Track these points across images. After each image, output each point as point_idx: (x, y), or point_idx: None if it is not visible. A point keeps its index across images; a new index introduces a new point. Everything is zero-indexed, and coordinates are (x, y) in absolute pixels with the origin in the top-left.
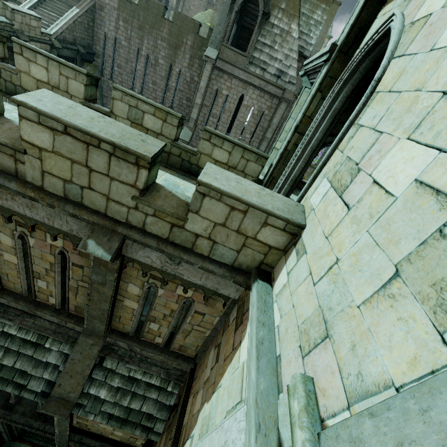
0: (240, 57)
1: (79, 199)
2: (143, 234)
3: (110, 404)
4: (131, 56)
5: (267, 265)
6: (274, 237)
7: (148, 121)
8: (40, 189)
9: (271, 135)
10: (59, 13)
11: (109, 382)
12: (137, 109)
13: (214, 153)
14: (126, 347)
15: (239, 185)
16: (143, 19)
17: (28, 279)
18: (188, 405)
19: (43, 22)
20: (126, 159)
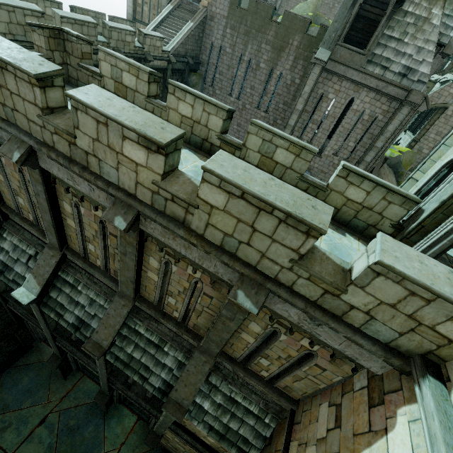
0: (357, 56)
1: (234, 250)
2: (291, 294)
3: (212, 416)
4: (233, 62)
5: (436, 356)
6: None
7: (279, 155)
8: (201, 237)
9: (382, 144)
10: (176, 29)
11: (212, 396)
12: (271, 143)
13: (347, 191)
14: (230, 369)
15: (423, 267)
16: (250, 24)
17: (160, 292)
18: (292, 450)
19: (163, 40)
20: (296, 227)
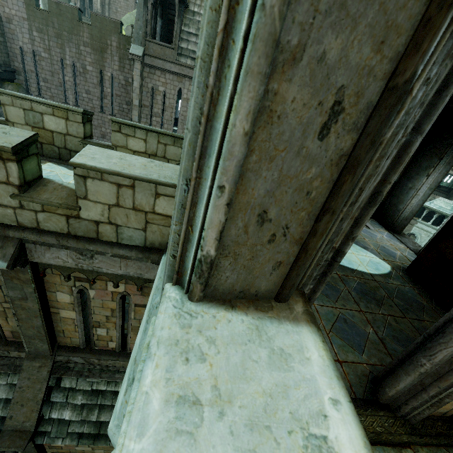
0: (168, 50)
1: None
2: (38, 233)
3: (77, 423)
4: (56, 67)
5: None
6: (172, 206)
7: (49, 122)
8: None
9: None
10: None
11: (71, 401)
12: (34, 111)
13: (129, 144)
14: (83, 361)
15: (122, 161)
16: (59, 26)
17: None
18: None
19: None
20: None
